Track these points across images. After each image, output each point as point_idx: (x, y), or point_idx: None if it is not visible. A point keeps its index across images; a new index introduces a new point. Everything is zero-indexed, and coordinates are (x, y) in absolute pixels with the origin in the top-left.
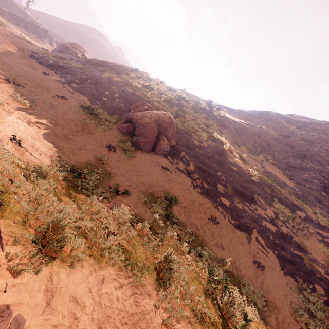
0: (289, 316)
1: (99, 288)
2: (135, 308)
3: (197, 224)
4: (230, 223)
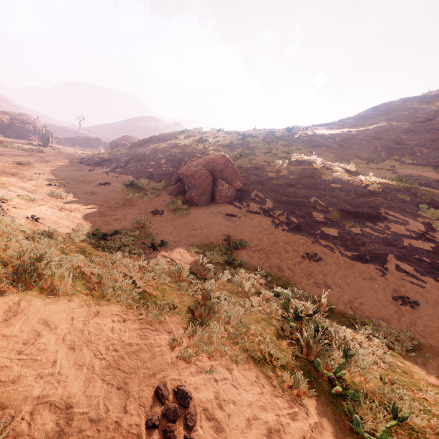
0: None
1: (88, 319)
2: (139, 340)
3: (280, 266)
4: (344, 257)
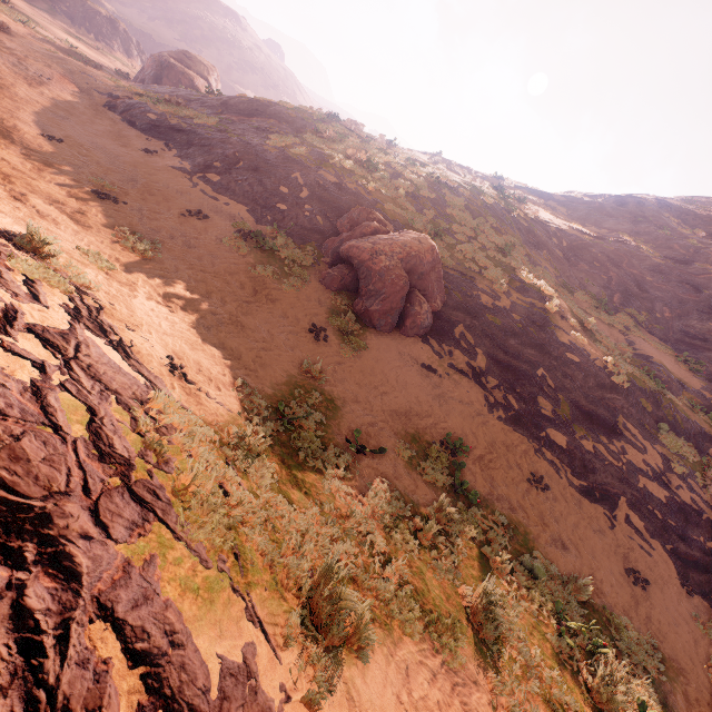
0: (706, 688)
1: (409, 690)
2: None
3: (509, 498)
4: (571, 487)
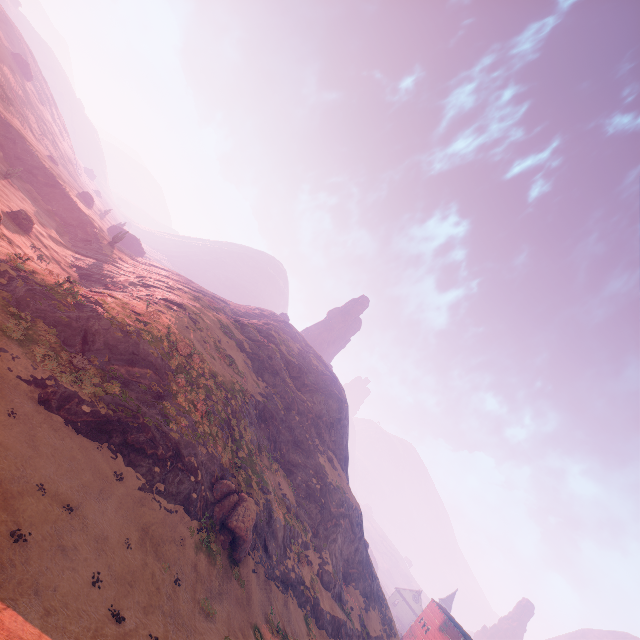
0: None
1: None
2: None
3: (279, 618)
4: (281, 592)
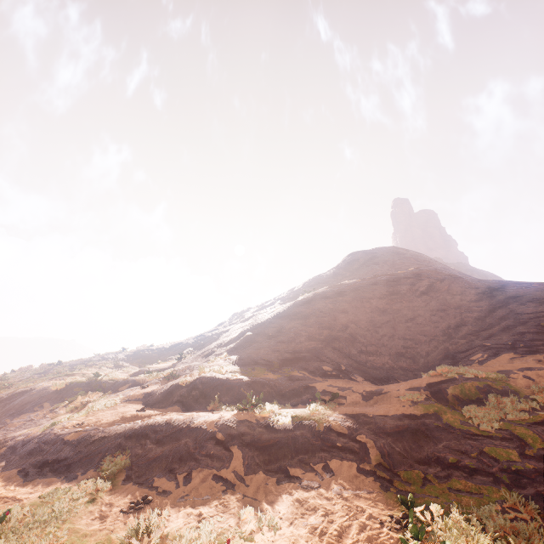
0: None
1: None
2: None
3: None
4: None
